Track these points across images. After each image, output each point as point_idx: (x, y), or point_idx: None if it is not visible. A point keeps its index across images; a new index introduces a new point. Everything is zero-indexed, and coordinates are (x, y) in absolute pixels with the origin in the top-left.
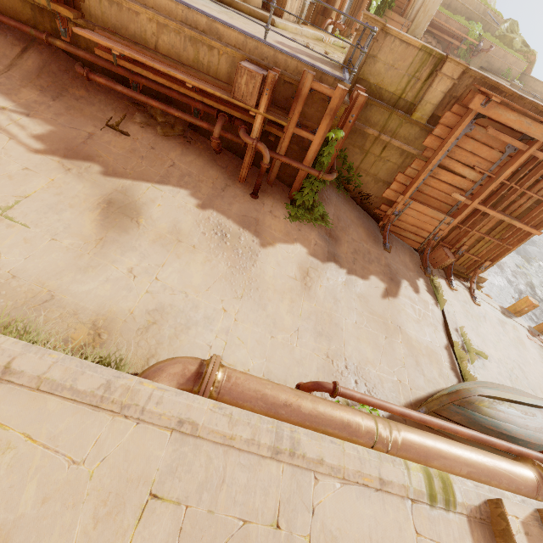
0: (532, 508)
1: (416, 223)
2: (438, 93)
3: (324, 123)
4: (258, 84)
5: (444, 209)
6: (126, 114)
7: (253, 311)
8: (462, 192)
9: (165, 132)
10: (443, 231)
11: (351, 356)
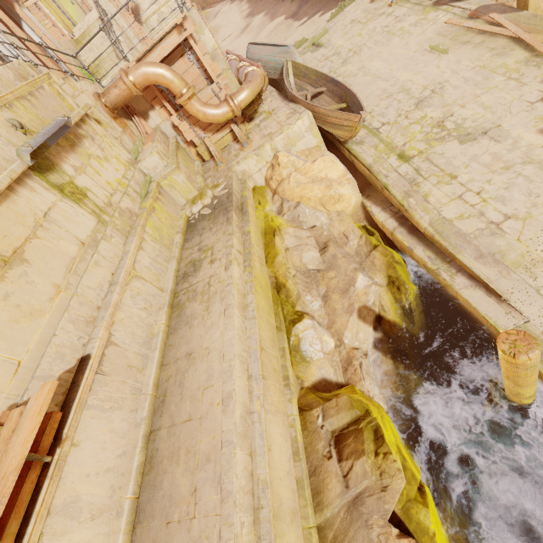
0: None
1: None
2: None
3: None
4: None
5: None
6: None
7: None
8: None
9: None
10: None
11: None
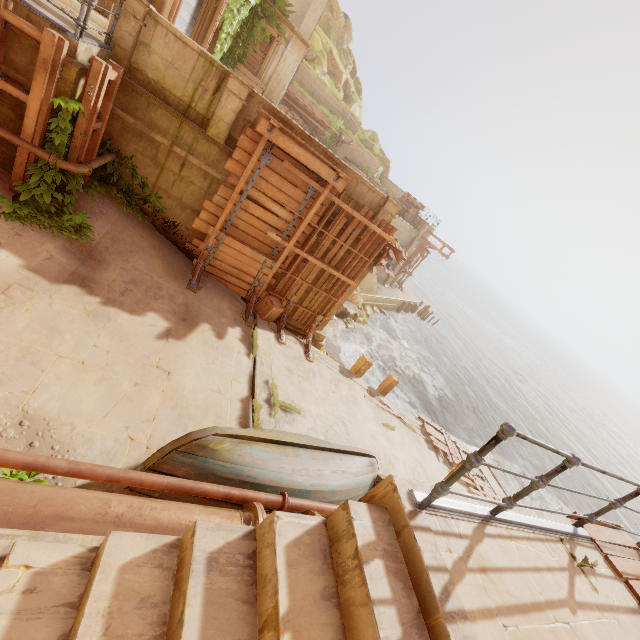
0: (88, 546)
1: (236, 264)
2: (229, 111)
3: (39, 79)
4: None
5: (265, 252)
6: None
7: None
8: (279, 232)
9: None
10: (267, 276)
11: (42, 407)
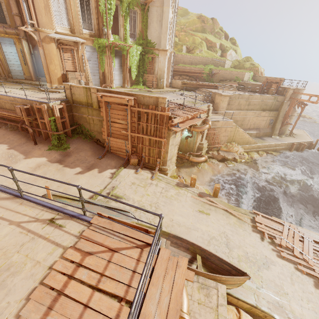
0: None
1: (118, 146)
2: (95, 98)
3: (45, 116)
4: (20, 110)
5: (126, 138)
6: (1, 127)
7: (0, 176)
8: (126, 129)
9: (11, 130)
10: (128, 147)
11: (30, 191)
